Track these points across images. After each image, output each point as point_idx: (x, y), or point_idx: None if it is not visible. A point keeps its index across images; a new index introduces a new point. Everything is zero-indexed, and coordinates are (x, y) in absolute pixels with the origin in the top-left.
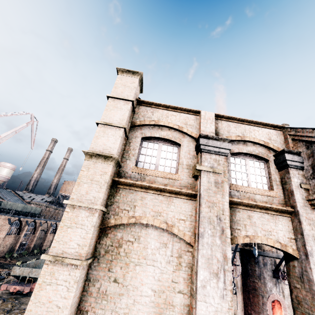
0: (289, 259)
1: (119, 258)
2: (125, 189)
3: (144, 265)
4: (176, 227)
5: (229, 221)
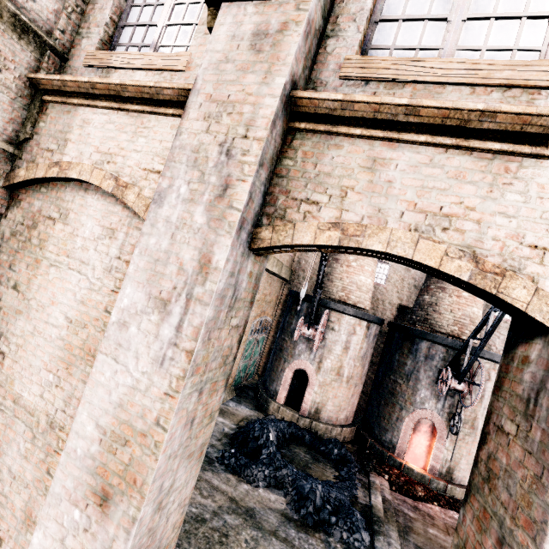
0: (519, 338)
1: (29, 249)
2: (58, 104)
3: (64, 268)
4: (134, 189)
5: (257, 158)
